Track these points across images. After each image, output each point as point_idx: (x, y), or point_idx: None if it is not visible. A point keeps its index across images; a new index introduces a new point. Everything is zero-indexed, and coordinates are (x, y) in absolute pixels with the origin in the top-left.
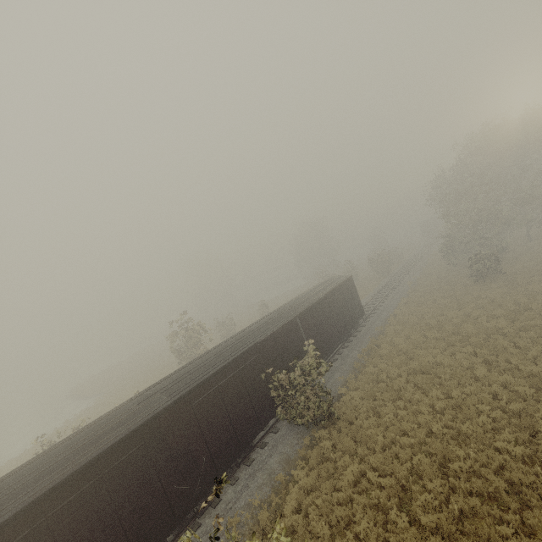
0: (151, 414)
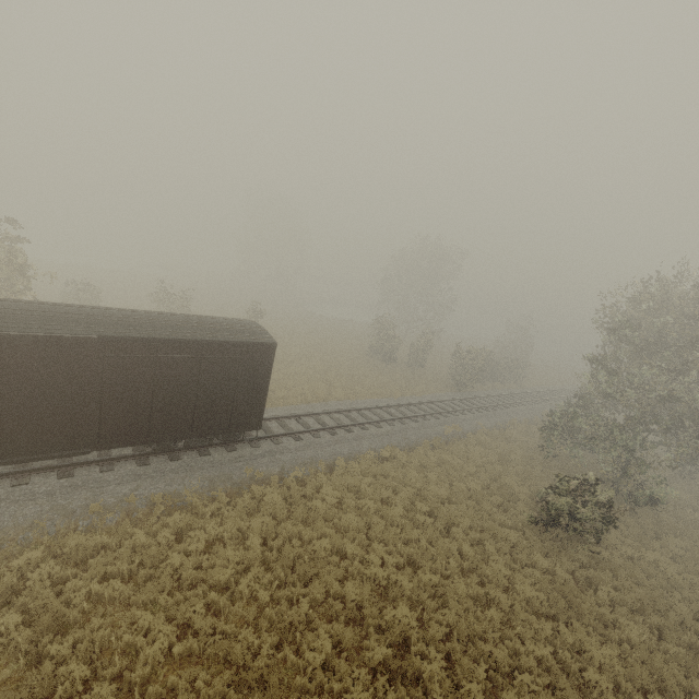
0: None
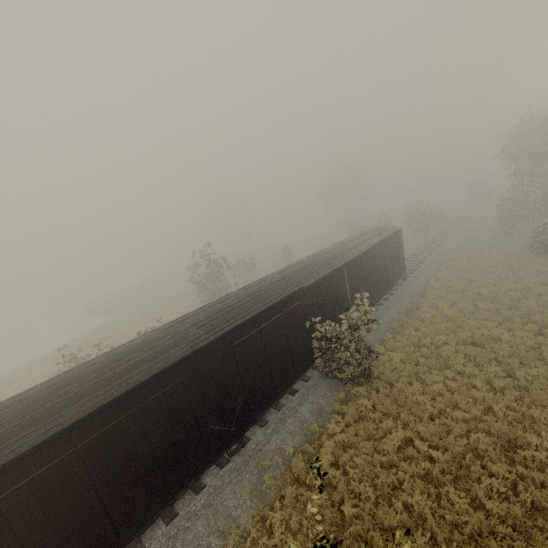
0: (189, 350)
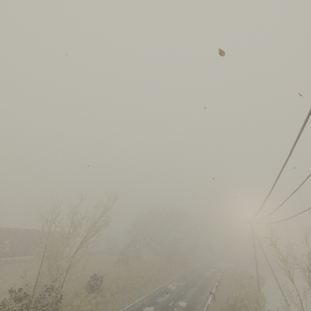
0: None
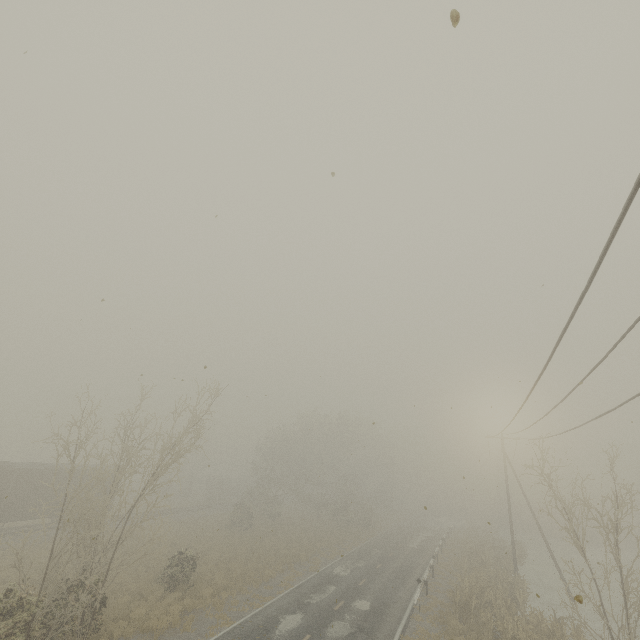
0: None
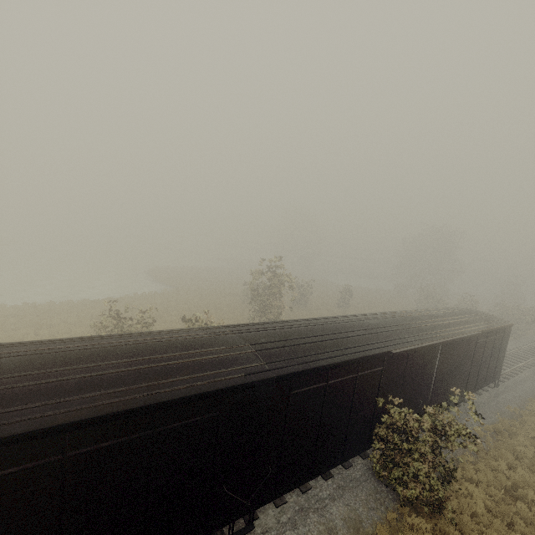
0: (241, 378)
